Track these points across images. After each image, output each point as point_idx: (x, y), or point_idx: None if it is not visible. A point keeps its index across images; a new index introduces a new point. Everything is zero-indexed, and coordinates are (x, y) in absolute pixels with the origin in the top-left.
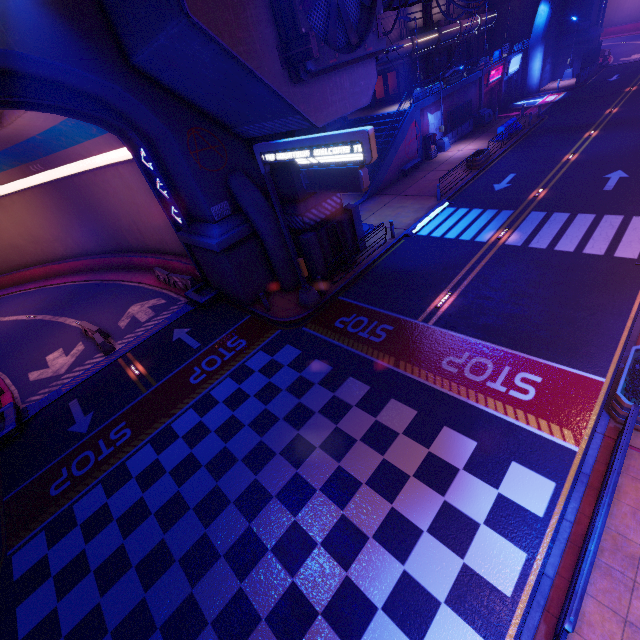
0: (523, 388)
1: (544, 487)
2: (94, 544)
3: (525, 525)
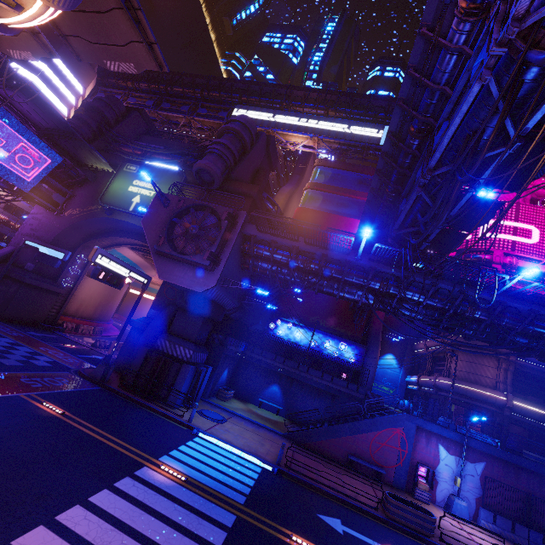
0: None
1: None
2: None
3: None
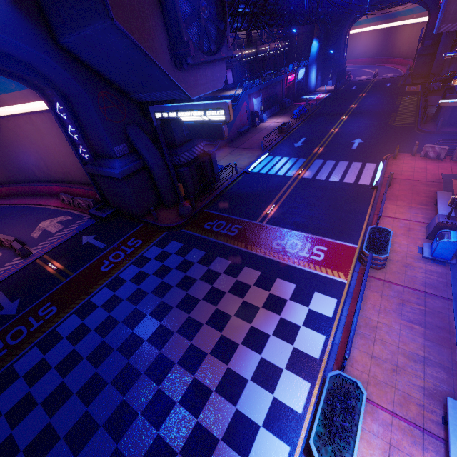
0: (318, 254)
1: (331, 302)
2: (37, 386)
3: (323, 322)
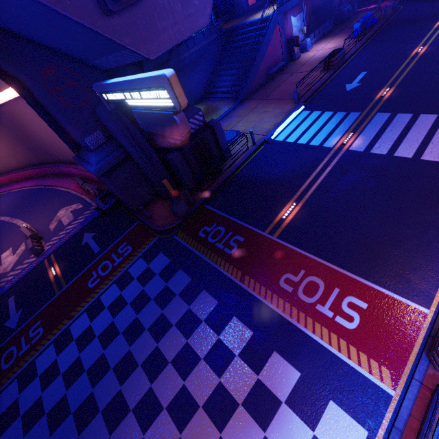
0: (349, 314)
1: (357, 435)
2: (4, 437)
3: None
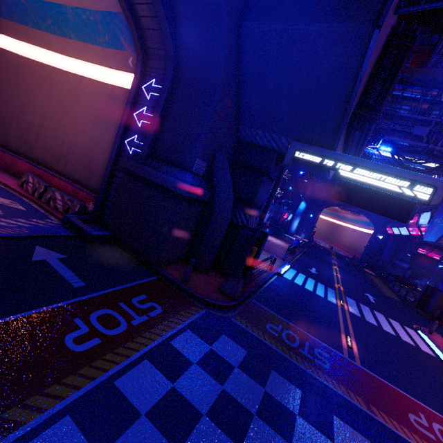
0: None
1: None
2: None
3: None
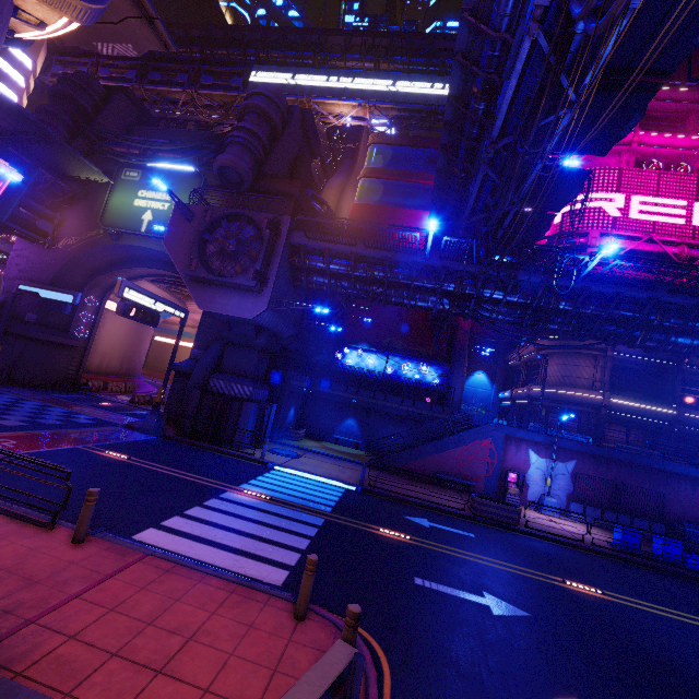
0: None
1: None
2: None
3: None
